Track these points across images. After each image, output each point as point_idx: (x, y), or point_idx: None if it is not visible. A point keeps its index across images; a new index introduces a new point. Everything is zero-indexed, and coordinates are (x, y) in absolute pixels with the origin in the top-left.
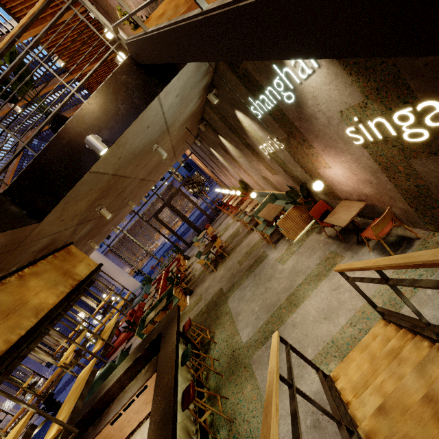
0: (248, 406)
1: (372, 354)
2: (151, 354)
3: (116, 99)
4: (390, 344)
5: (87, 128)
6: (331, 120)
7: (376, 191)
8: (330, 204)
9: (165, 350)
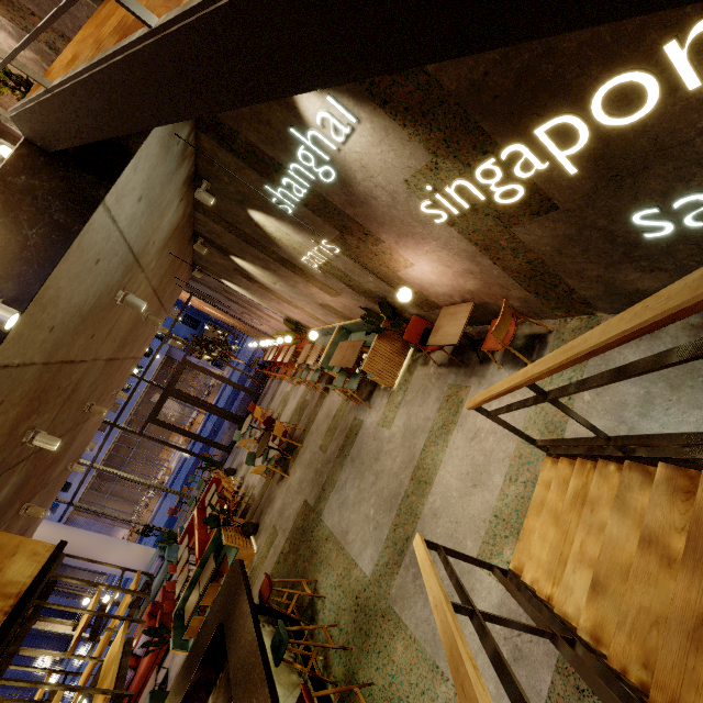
0: (409, 679)
1: (553, 512)
2: (214, 672)
3: (15, 221)
4: (571, 487)
5: None
6: (396, 196)
7: (481, 282)
8: (427, 318)
9: (238, 651)
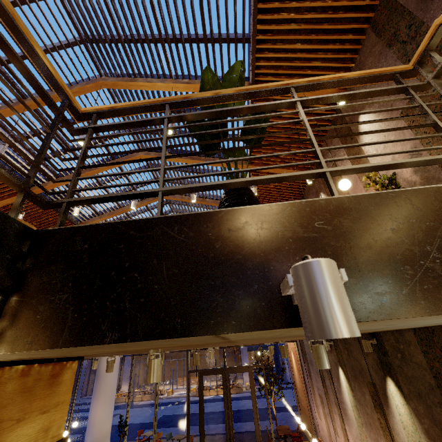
0: None
1: None
2: None
3: (426, 231)
4: None
5: (303, 239)
6: None
7: None
8: None
9: None
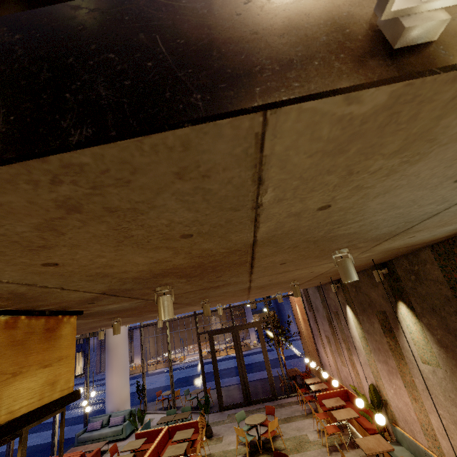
0: None
1: None
2: None
3: None
4: None
5: None
6: None
7: None
8: None
9: None
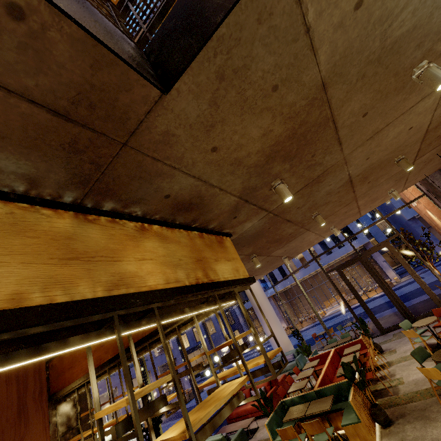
0: None
1: None
2: None
3: None
4: None
5: None
6: None
7: None
8: None
9: None
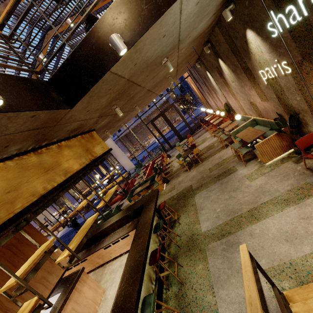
0: (197, 279)
1: None
2: (134, 216)
3: None
4: None
5: (112, 28)
6: None
7: None
8: None
9: (144, 218)
